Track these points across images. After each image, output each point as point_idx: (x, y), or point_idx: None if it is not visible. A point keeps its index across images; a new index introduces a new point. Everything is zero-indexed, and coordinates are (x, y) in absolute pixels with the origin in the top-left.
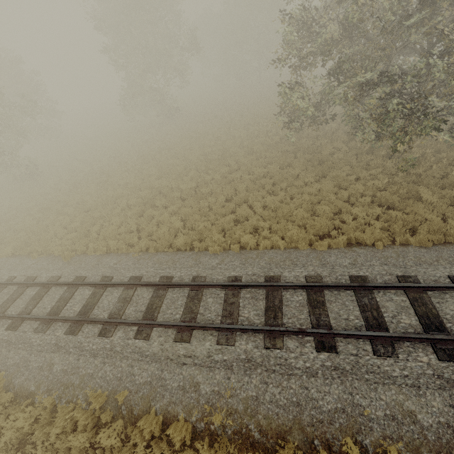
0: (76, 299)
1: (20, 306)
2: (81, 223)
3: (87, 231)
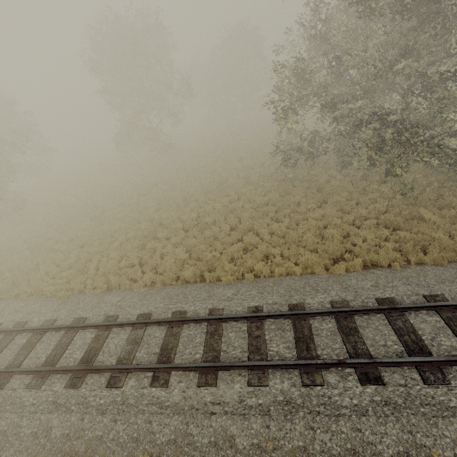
0: (76, 345)
1: (8, 358)
2: (75, 260)
3: (84, 268)
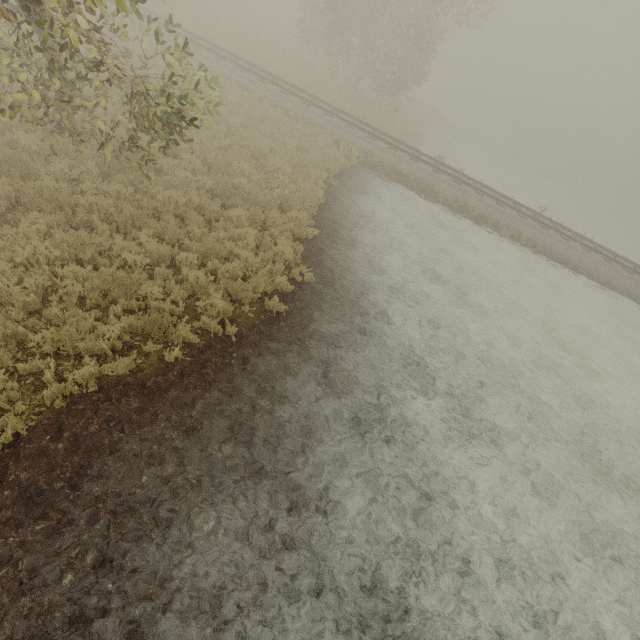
0: None
1: None
2: None
3: None
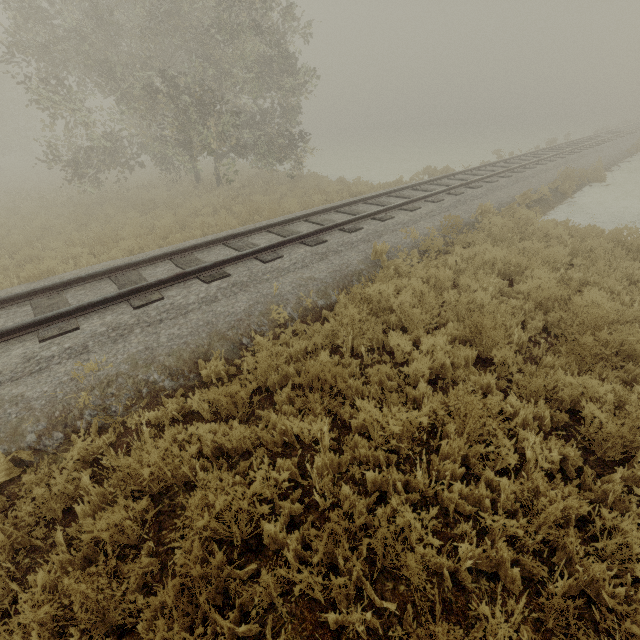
0: None
1: None
2: None
3: None
